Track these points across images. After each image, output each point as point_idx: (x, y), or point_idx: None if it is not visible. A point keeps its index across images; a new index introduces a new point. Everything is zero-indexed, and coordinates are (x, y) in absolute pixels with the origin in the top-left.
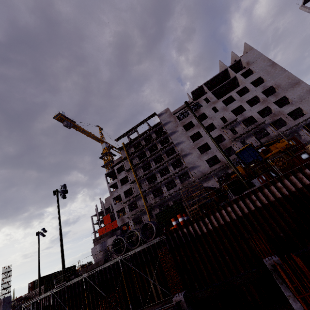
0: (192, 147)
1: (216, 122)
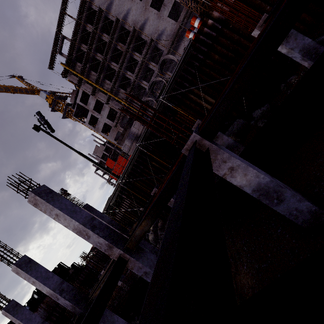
0: (144, 9)
1: None
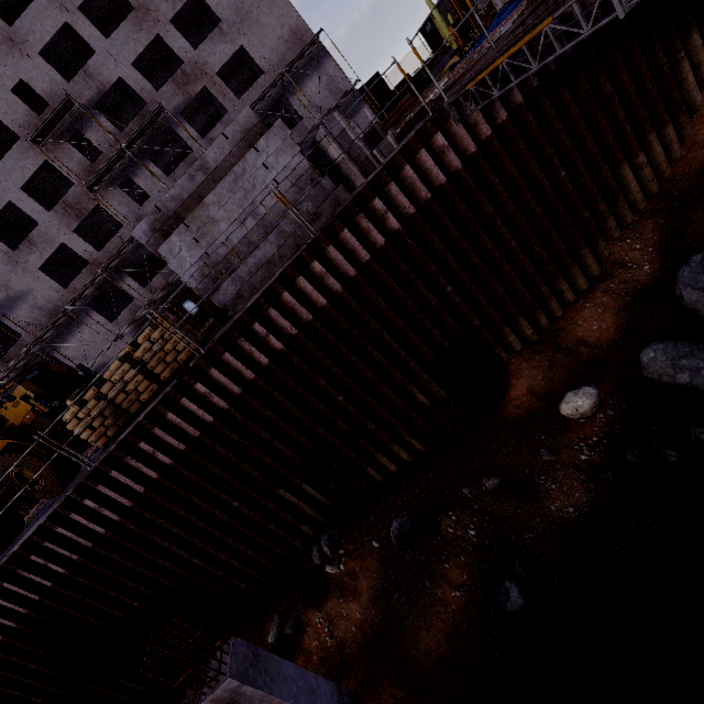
0: None
1: (4, 111)
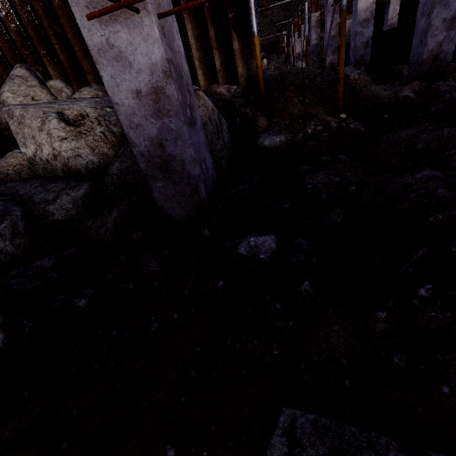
0: None
1: None
